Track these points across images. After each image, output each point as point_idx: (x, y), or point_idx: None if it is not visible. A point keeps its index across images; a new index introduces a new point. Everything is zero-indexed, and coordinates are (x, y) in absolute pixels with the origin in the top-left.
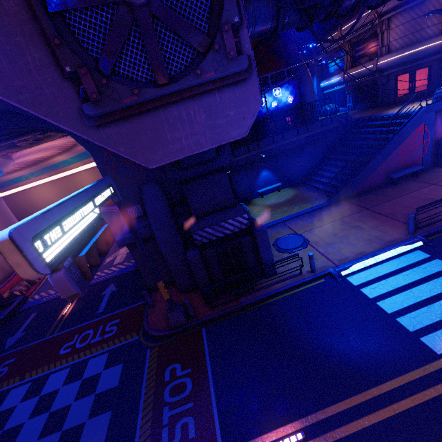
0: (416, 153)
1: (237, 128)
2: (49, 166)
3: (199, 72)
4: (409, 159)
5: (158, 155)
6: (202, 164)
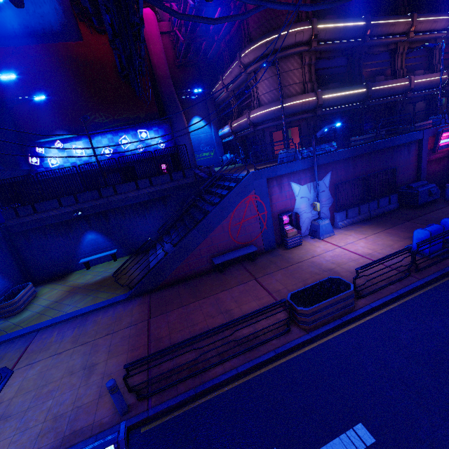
0: (251, 229)
1: None
2: None
3: None
4: (244, 236)
5: None
6: None
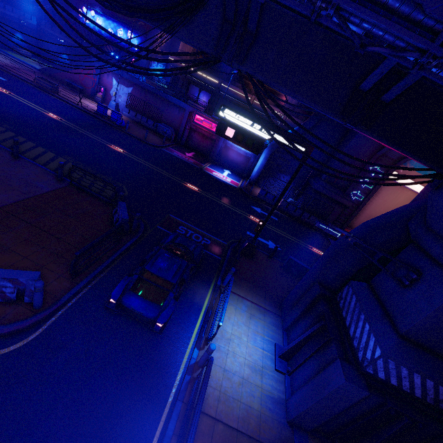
0: (88, 82)
1: None
2: None
3: None
4: (85, 83)
5: None
6: None
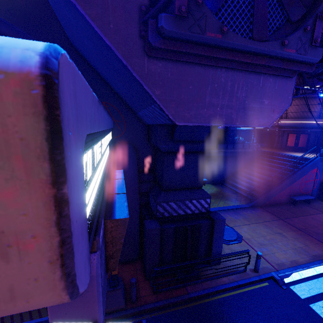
0: (309, 186)
1: (265, 117)
2: None
3: (286, 42)
4: (305, 189)
5: (189, 114)
6: (190, 142)
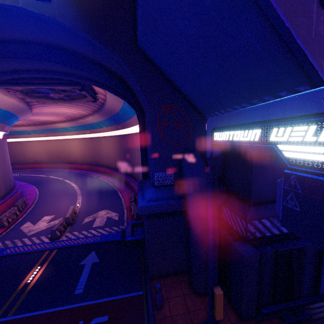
0: None
1: None
2: (50, 129)
3: None
4: None
5: None
6: None
